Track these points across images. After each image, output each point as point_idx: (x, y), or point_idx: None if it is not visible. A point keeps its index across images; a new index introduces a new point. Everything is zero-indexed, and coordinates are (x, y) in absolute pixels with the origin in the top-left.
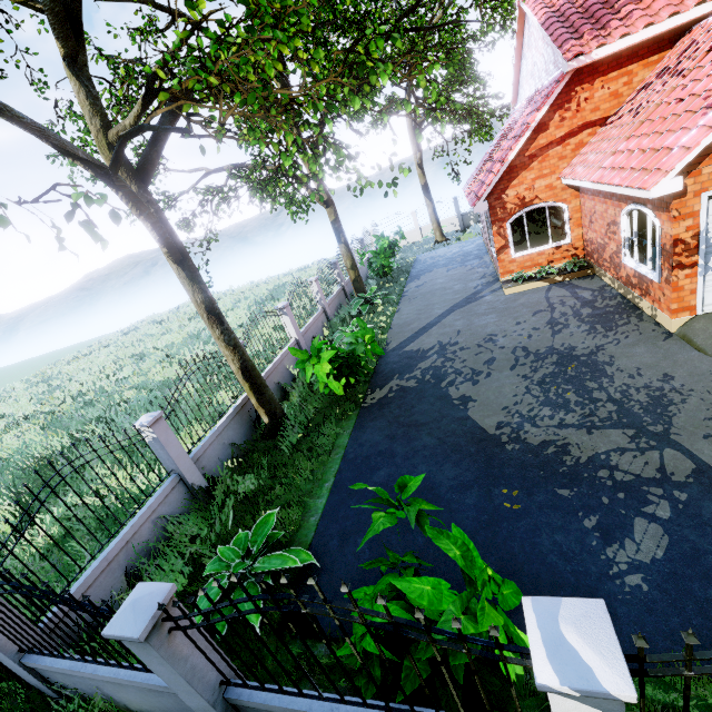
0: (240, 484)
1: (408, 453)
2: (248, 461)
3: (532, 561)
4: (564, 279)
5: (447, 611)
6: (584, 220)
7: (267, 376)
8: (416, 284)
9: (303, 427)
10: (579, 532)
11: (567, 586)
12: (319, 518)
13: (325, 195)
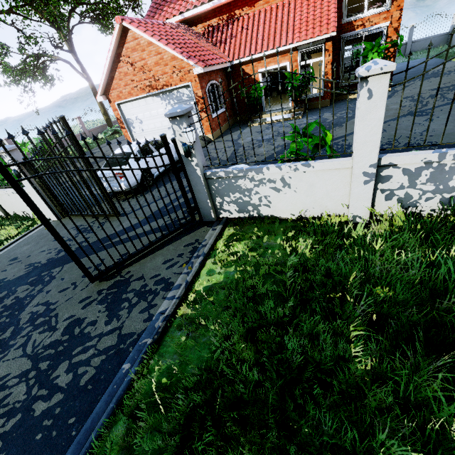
0: None
1: None
2: None
3: None
4: None
5: None
6: None
7: (28, 154)
8: None
9: None
10: None
11: None
12: None
13: (85, 75)
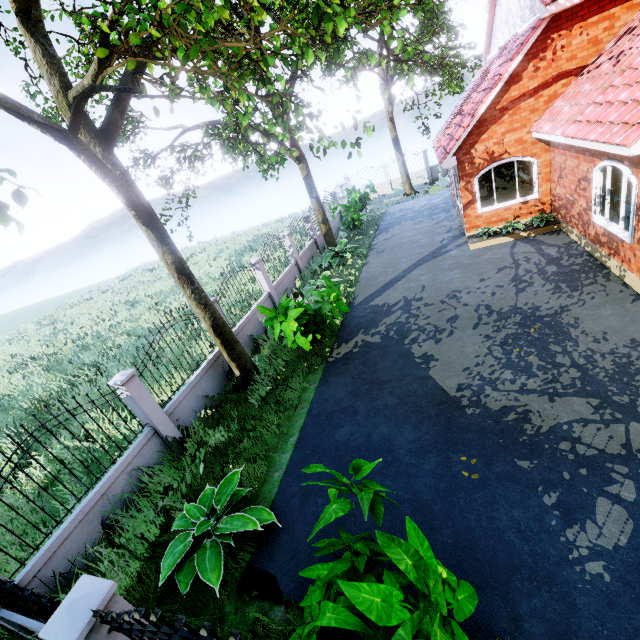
0: (211, 436)
1: (370, 411)
2: (221, 411)
3: (488, 537)
4: (530, 235)
5: (396, 635)
6: (553, 175)
7: (240, 329)
8: (384, 237)
9: (272, 380)
10: (538, 509)
11: (524, 569)
12: (283, 474)
13: (297, 151)
